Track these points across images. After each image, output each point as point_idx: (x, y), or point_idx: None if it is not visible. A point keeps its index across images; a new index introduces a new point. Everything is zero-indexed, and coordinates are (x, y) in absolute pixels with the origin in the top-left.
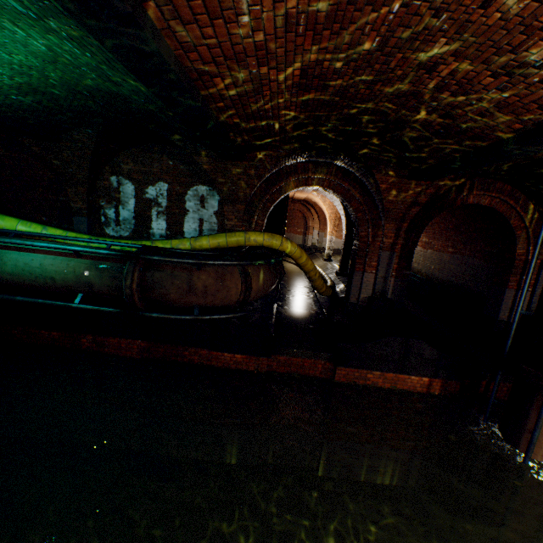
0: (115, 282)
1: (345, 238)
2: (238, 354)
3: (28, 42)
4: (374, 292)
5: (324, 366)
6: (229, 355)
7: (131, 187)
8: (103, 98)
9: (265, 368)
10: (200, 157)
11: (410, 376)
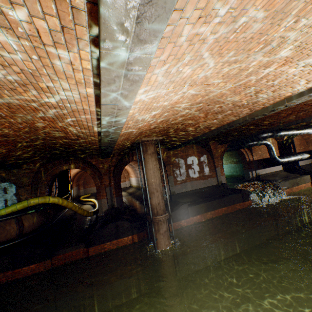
0: None
1: None
2: (32, 264)
3: None
4: (109, 206)
5: (84, 250)
6: (27, 267)
7: None
8: None
9: (50, 266)
10: None
11: (123, 238)
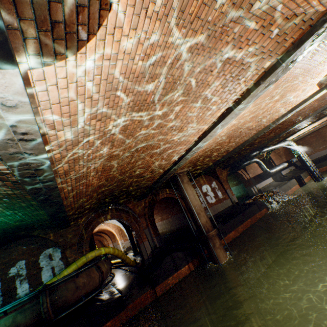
0: (35, 312)
1: (129, 236)
2: (108, 322)
3: None
4: (152, 247)
5: (150, 293)
6: None
7: None
8: (3, 231)
9: (125, 318)
10: (48, 234)
11: (181, 269)
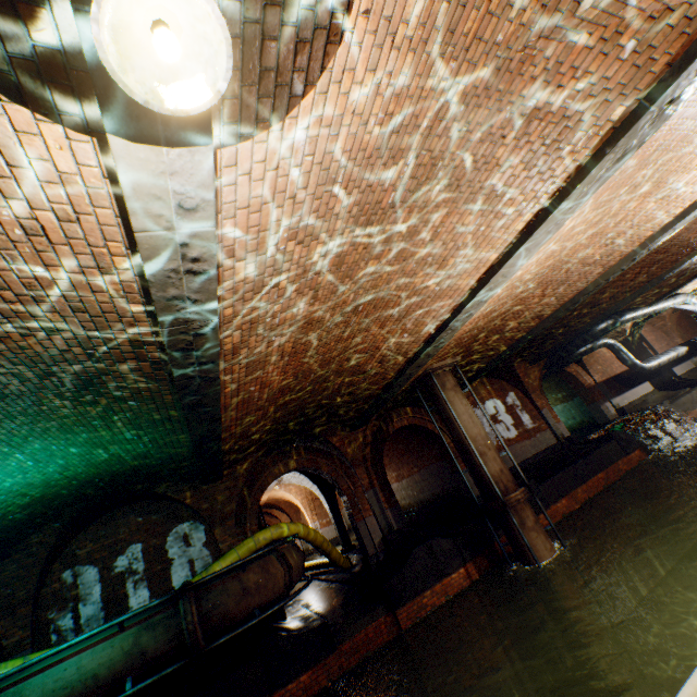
0: (172, 630)
1: (331, 510)
2: (303, 673)
3: (97, 456)
4: (383, 530)
5: (386, 622)
6: (294, 683)
7: (93, 570)
8: (110, 478)
9: (337, 670)
10: (182, 493)
11: (451, 575)
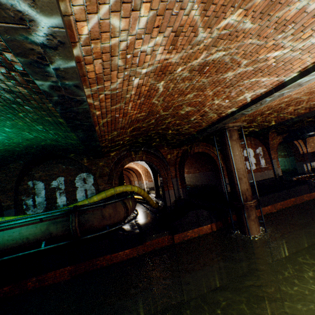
0: (65, 227)
1: (154, 179)
2: (126, 249)
3: (26, 136)
4: (176, 197)
5: (168, 238)
6: (122, 252)
7: (41, 184)
8: (42, 147)
9: (142, 251)
10: (83, 160)
11: (203, 226)
